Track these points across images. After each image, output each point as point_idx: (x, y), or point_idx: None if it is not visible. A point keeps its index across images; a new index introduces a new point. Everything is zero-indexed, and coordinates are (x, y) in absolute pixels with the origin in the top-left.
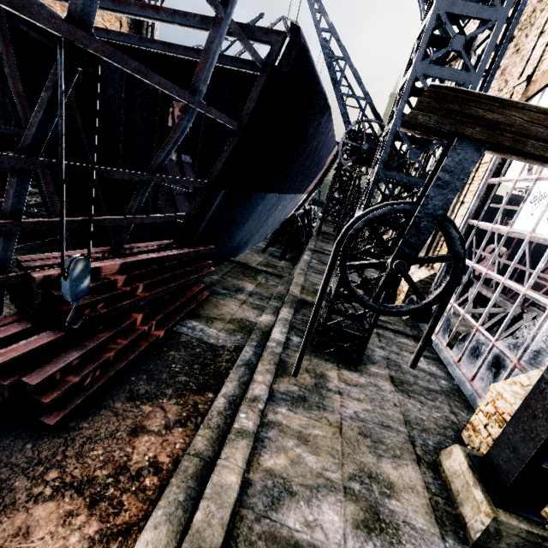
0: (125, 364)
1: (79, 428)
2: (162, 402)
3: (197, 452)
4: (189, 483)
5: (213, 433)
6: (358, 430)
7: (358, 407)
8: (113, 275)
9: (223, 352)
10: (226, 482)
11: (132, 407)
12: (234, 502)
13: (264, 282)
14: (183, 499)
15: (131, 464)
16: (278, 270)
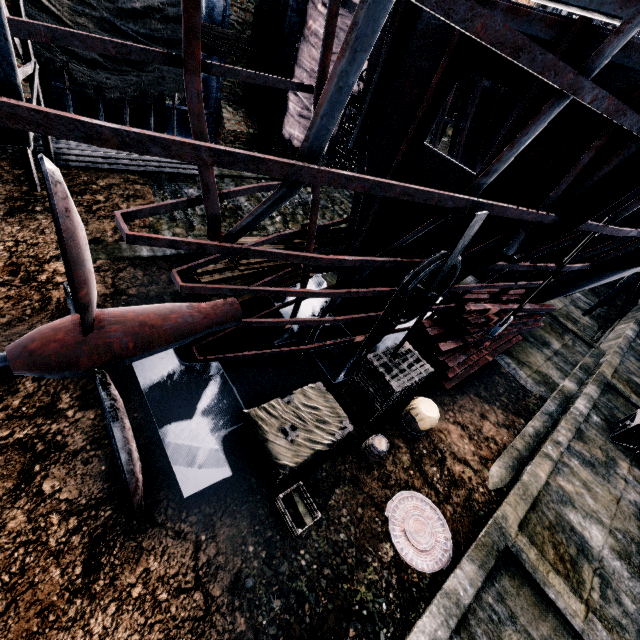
0: (473, 371)
1: (456, 397)
2: (494, 407)
3: (517, 448)
4: (514, 460)
5: (526, 445)
6: (633, 512)
7: (639, 499)
8: (491, 315)
9: (531, 396)
10: (539, 474)
11: (478, 401)
12: (542, 485)
13: (570, 344)
14: (511, 465)
15: (483, 431)
16: (578, 327)
